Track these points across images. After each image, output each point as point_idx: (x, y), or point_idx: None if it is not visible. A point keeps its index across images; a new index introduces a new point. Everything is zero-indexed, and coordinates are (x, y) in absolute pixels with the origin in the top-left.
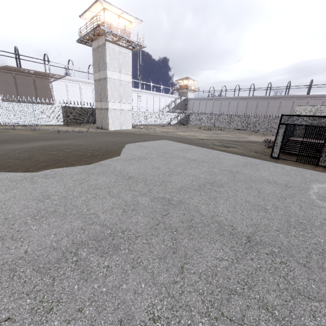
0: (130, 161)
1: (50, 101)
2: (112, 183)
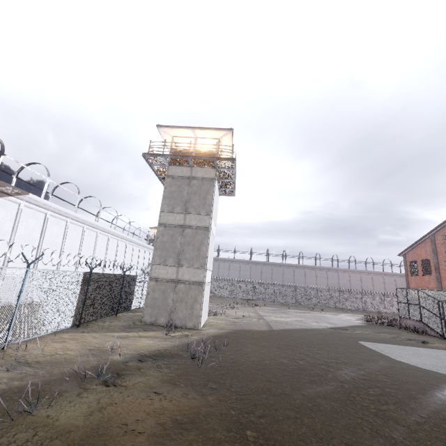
0: None
1: None
2: None
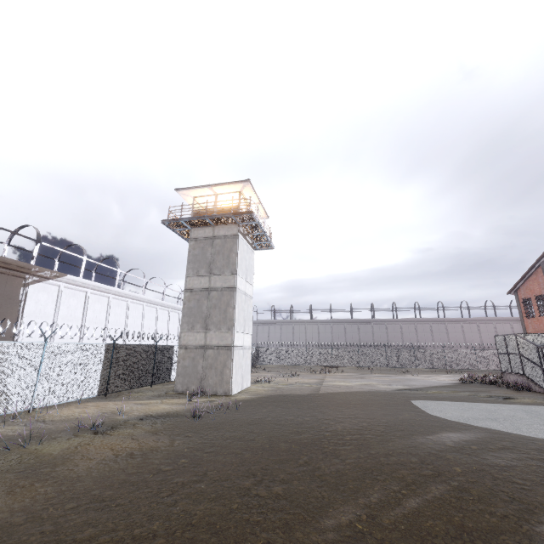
0: None
1: (7, 330)
2: None
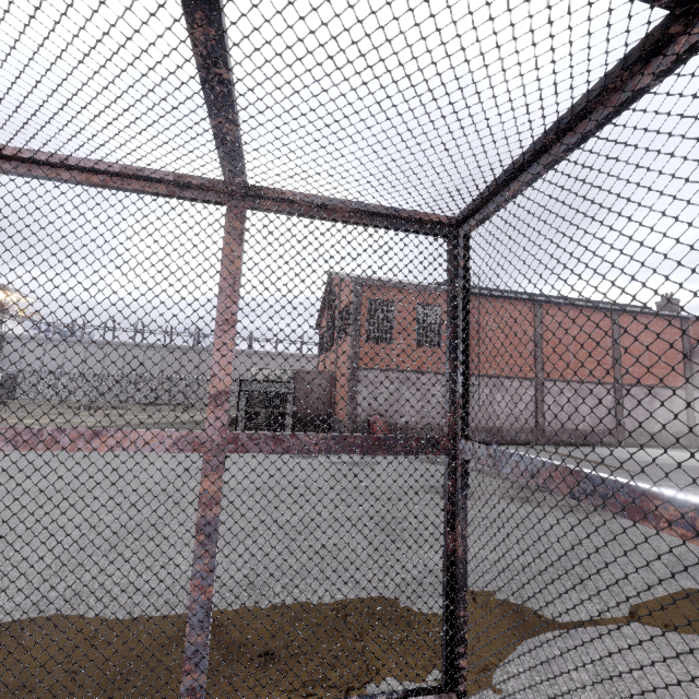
0: (7, 476)
1: None
2: (39, 501)
